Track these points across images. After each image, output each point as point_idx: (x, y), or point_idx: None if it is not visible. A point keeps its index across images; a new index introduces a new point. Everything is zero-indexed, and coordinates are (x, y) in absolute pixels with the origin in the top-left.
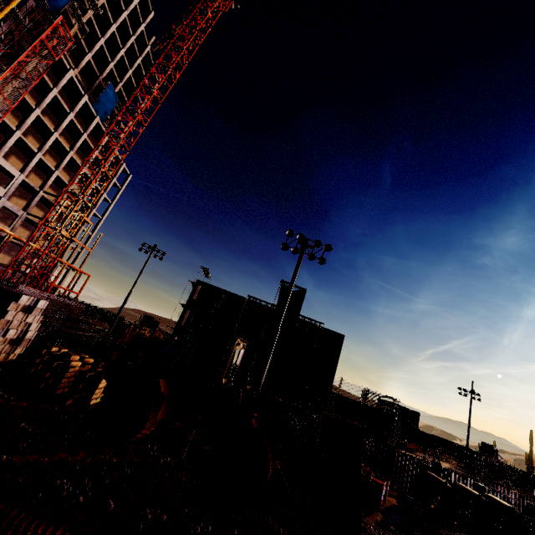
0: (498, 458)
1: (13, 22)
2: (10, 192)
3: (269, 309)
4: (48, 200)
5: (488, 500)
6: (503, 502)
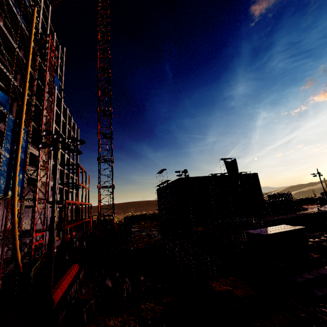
0: None
1: (22, 49)
2: (50, 175)
3: (221, 176)
4: (60, 169)
5: None
6: None
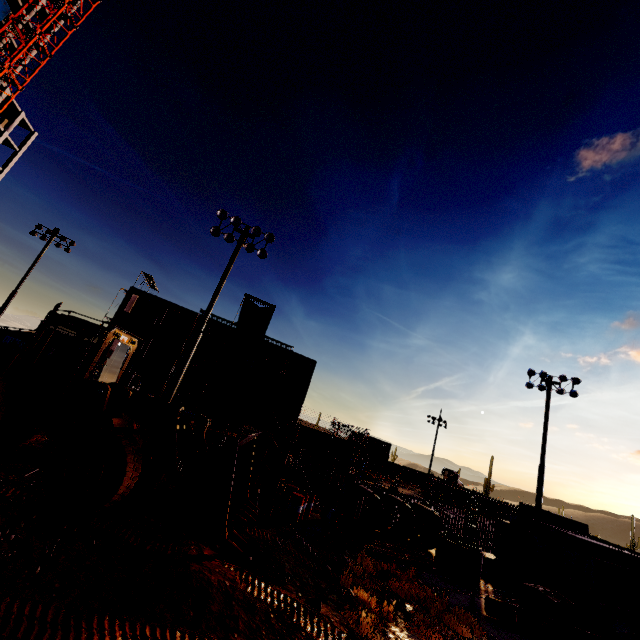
0: (458, 483)
1: None
2: None
3: (228, 329)
4: None
5: (414, 507)
6: (426, 508)
